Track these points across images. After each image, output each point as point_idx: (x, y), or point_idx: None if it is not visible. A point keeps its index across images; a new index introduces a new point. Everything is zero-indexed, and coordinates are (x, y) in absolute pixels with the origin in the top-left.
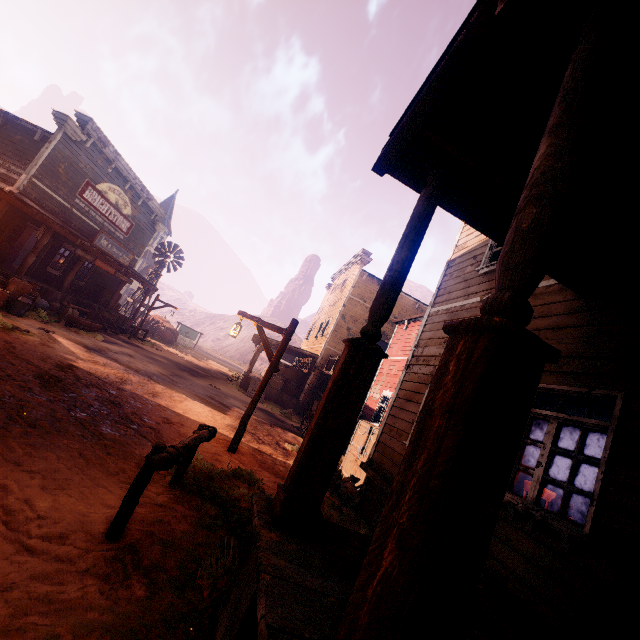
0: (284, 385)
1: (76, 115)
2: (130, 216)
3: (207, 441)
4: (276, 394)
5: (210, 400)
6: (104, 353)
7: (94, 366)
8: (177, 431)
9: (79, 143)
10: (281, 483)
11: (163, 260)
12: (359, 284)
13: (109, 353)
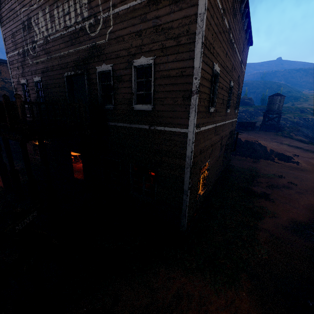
0: None
1: None
2: None
3: None
4: None
5: None
6: None
7: None
8: None
9: None
10: None
11: None
12: None
13: None
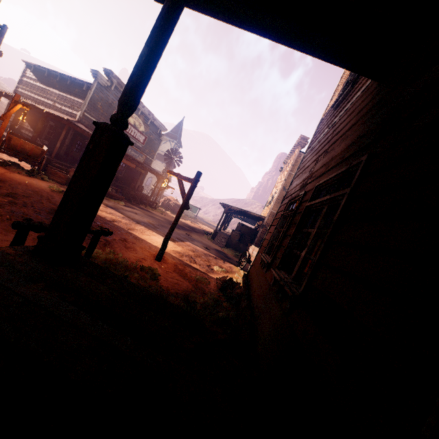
0: (241, 238)
1: (104, 70)
2: (144, 132)
3: (99, 235)
4: (235, 243)
5: (175, 239)
6: (116, 209)
7: (100, 212)
8: (125, 245)
9: (107, 88)
10: (182, 281)
11: (170, 160)
12: (297, 162)
13: (120, 210)
